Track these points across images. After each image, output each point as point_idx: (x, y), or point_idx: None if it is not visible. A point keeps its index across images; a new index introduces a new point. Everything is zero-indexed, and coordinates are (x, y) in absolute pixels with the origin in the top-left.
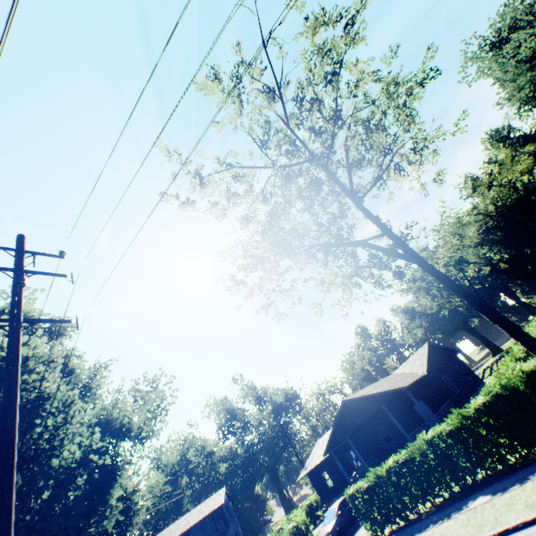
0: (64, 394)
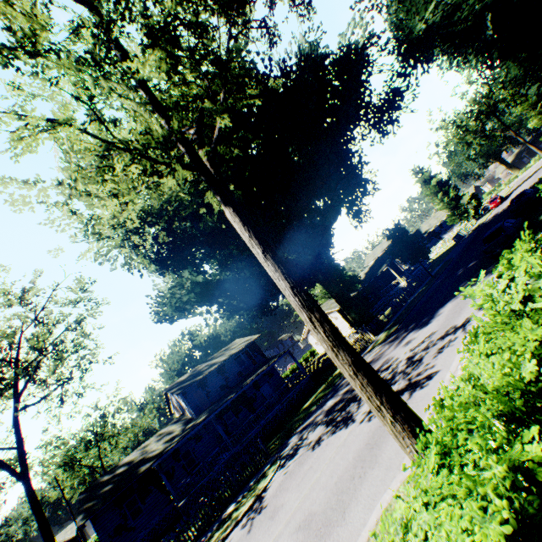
0: None
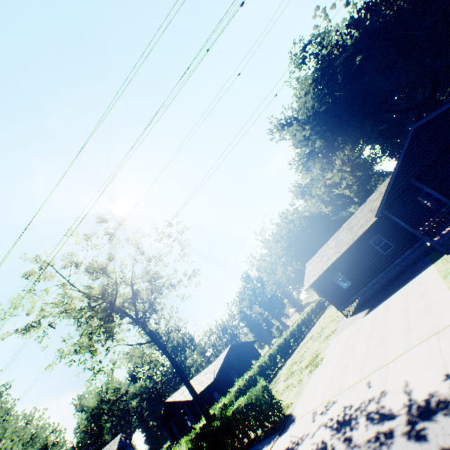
0: None
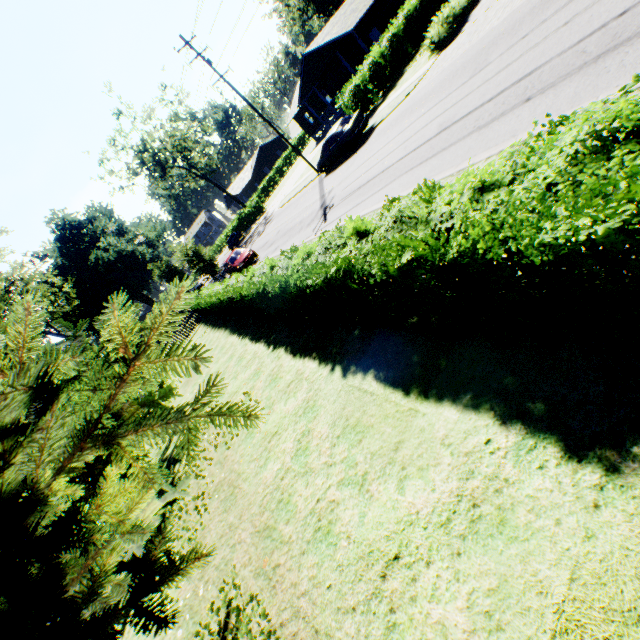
0: (139, 252)
